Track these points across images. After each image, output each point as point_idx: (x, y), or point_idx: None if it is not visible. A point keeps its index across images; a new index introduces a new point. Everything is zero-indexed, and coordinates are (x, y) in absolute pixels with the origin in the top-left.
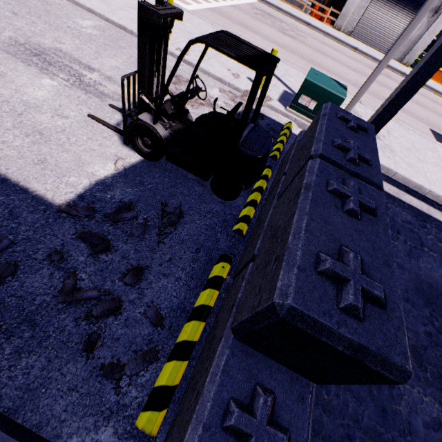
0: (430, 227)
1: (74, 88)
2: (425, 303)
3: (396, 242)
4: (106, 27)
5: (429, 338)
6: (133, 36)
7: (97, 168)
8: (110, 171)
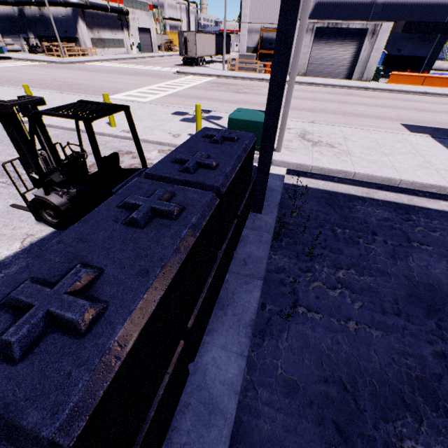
0: (417, 218)
1: (9, 187)
2: (427, 312)
3: (372, 246)
4: (61, 134)
5: (442, 361)
6: (84, 133)
7: (1, 250)
8: (14, 250)
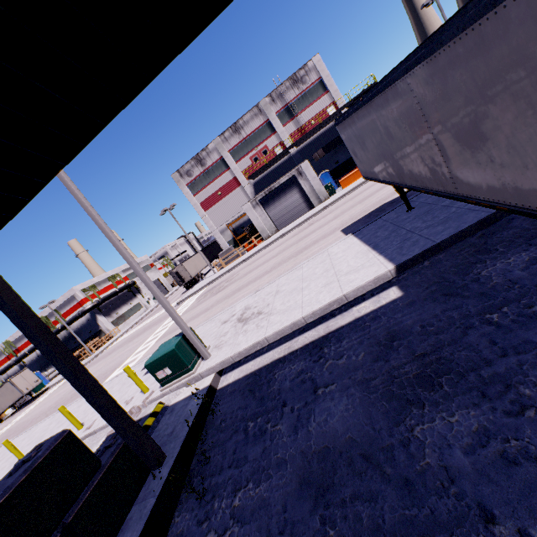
0: (328, 349)
1: None
2: (314, 502)
3: (278, 425)
4: None
5: None
6: None
7: None
8: None
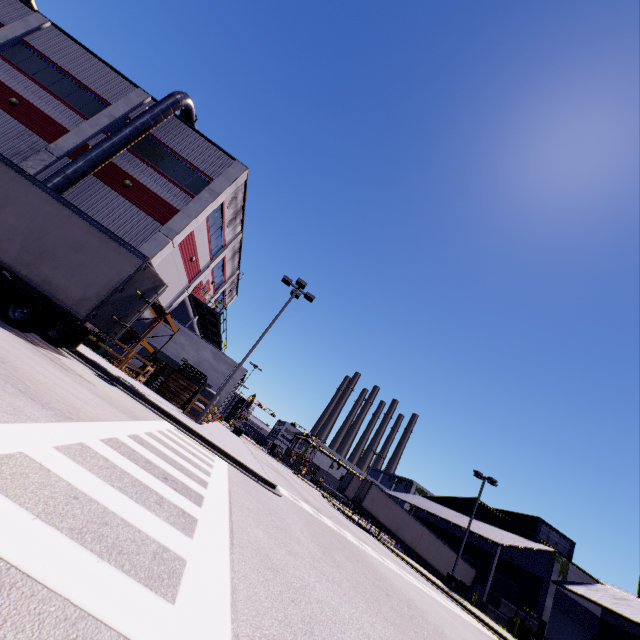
0: None
1: None
2: None
3: None
4: None
5: None
6: None
7: None
8: None
